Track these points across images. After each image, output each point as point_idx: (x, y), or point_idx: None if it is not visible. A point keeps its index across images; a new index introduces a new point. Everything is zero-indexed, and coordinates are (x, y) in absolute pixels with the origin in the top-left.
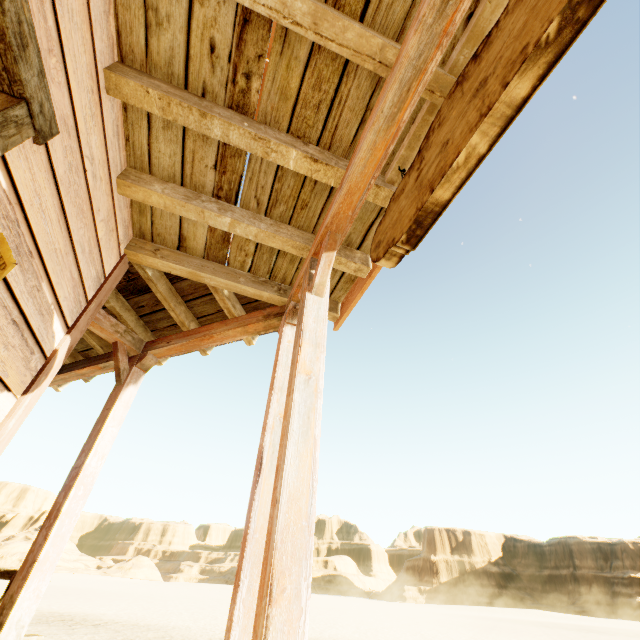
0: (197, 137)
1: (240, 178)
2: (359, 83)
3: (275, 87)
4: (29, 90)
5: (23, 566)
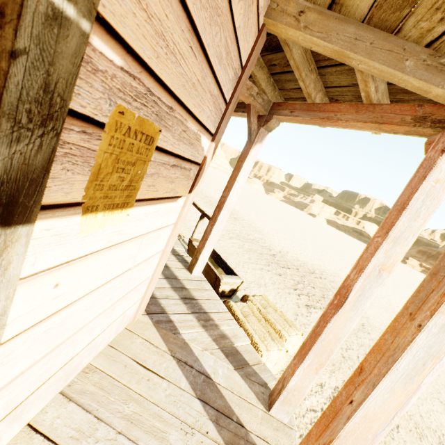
0: None
1: None
2: None
3: None
4: None
5: (203, 238)
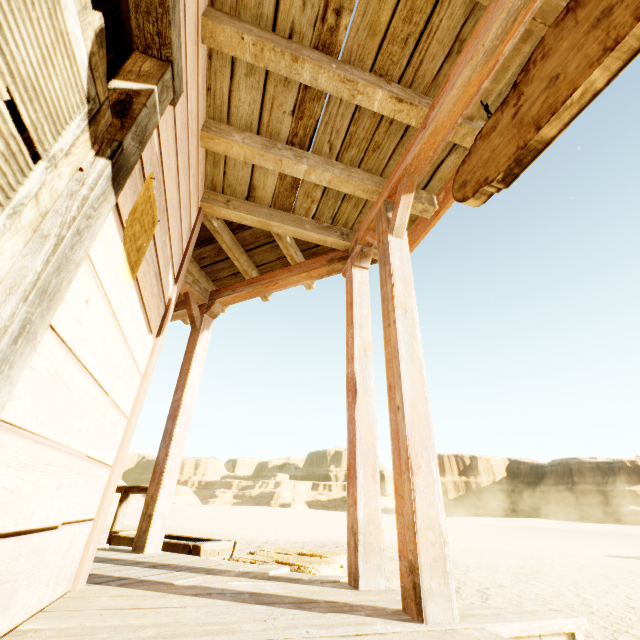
0: (278, 82)
1: (316, 123)
2: (452, 12)
3: (364, 22)
4: (173, 52)
5: (154, 476)
